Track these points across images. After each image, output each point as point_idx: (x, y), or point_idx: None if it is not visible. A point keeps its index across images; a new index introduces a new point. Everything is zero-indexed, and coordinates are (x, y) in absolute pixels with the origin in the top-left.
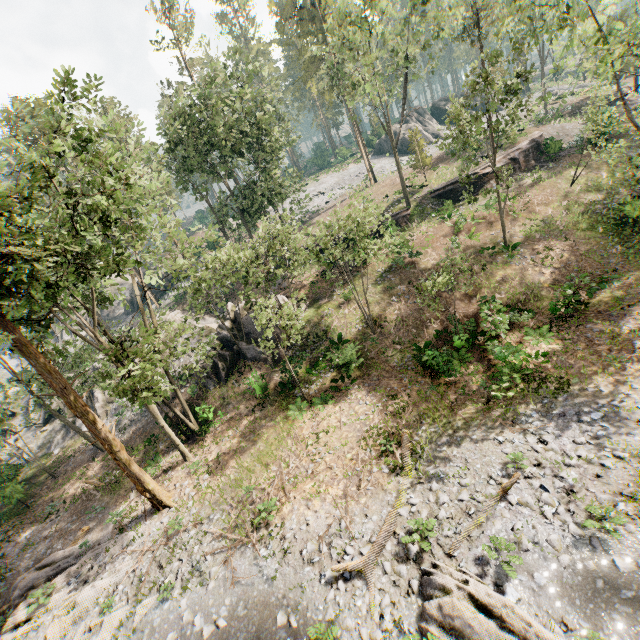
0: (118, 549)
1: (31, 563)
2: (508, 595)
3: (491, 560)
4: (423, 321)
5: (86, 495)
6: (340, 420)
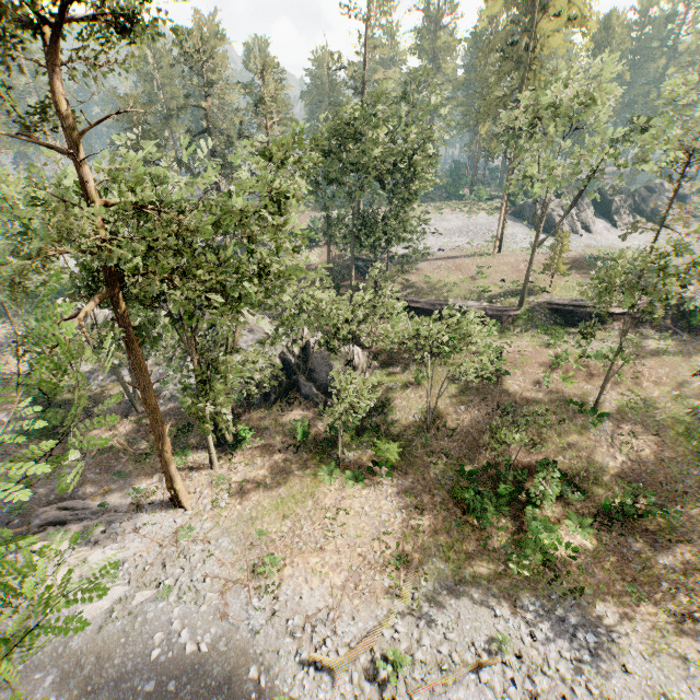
0: (131, 526)
1: (52, 496)
2: None
3: None
4: (479, 446)
5: (113, 452)
6: (363, 507)
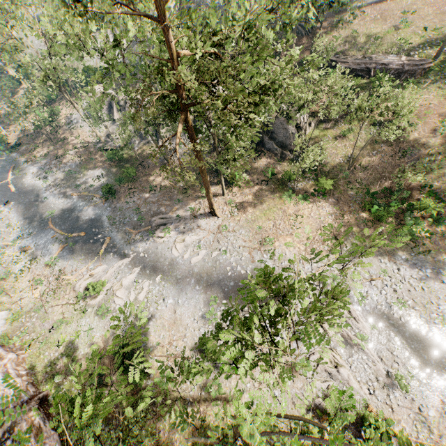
0: (195, 225)
1: (151, 212)
2: (354, 307)
3: (353, 296)
4: (381, 177)
5: (168, 188)
6: (310, 214)
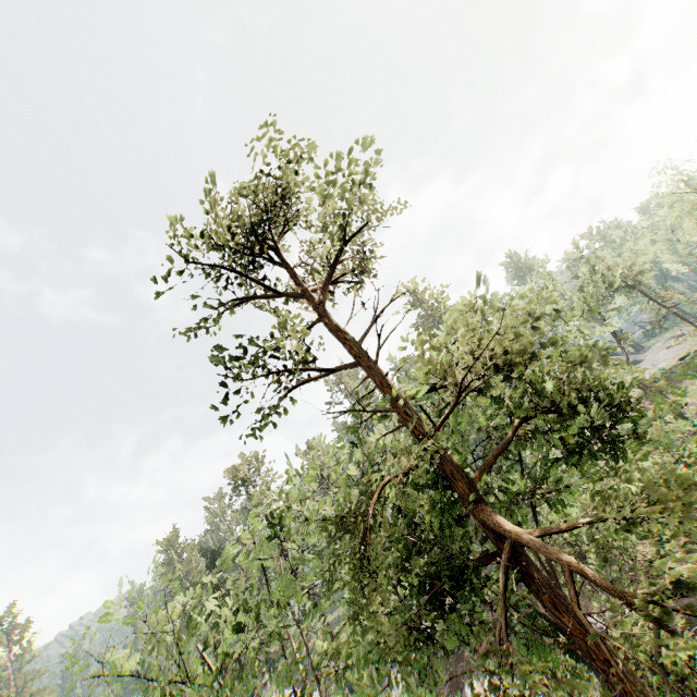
0: None
1: None
2: None
3: None
4: None
5: None
6: None
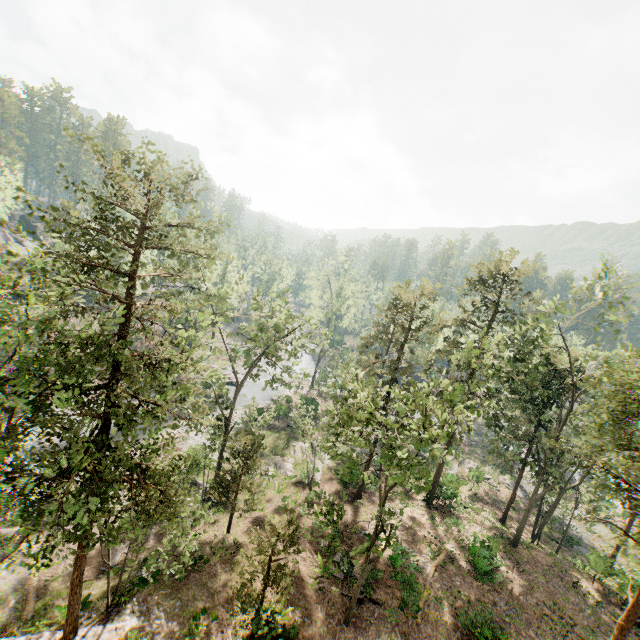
0: None
1: None
2: None
3: None
4: None
5: None
6: None
